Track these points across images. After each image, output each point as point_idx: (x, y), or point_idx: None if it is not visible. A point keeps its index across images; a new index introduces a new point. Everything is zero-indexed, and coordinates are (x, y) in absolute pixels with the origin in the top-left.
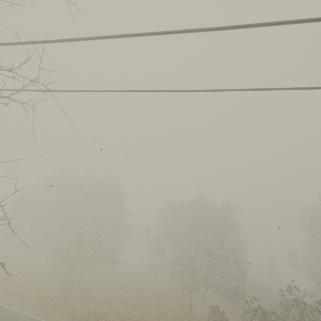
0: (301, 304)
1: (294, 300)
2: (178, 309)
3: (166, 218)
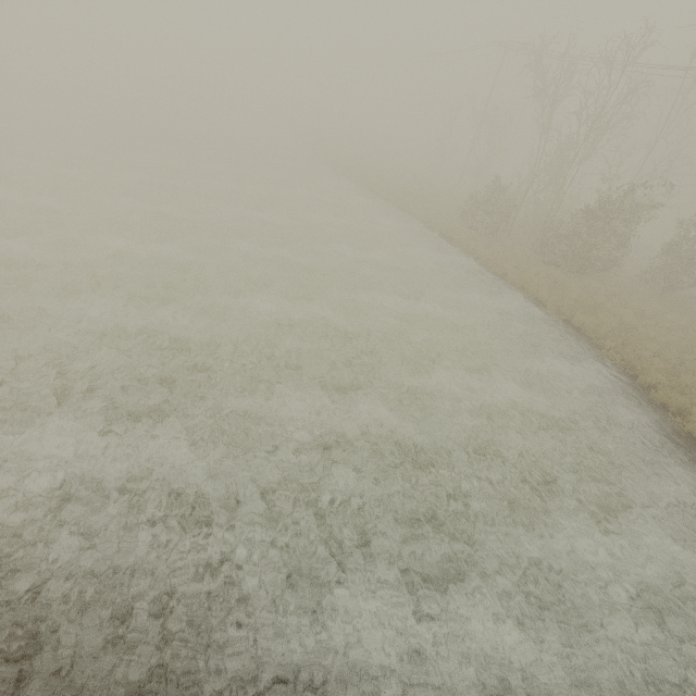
0: None
1: None
2: None
3: None
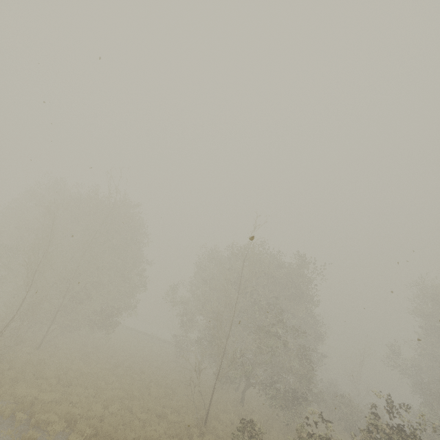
0: (403, 437)
1: (391, 429)
2: (191, 412)
3: (204, 273)
